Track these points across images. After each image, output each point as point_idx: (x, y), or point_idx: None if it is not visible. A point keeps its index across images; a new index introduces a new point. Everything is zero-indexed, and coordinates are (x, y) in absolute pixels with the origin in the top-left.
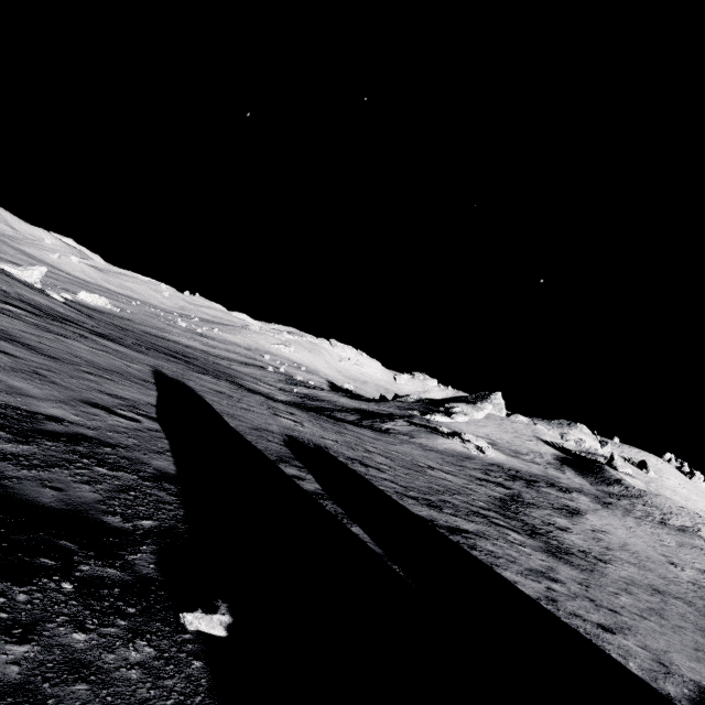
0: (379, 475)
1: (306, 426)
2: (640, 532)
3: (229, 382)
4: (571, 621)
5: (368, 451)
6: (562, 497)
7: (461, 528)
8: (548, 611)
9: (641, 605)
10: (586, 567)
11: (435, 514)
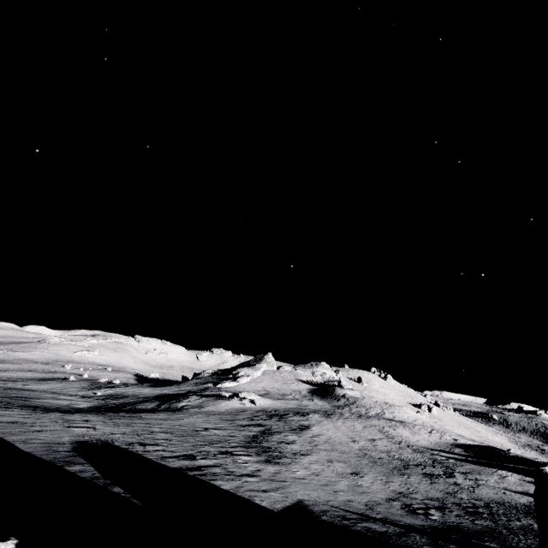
0: (154, 448)
1: (98, 428)
2: (343, 427)
3: (22, 408)
4: (243, 494)
5: (152, 432)
6: (301, 420)
7: (203, 465)
8: (231, 493)
9: (309, 472)
10: (288, 462)
11: (187, 463)
